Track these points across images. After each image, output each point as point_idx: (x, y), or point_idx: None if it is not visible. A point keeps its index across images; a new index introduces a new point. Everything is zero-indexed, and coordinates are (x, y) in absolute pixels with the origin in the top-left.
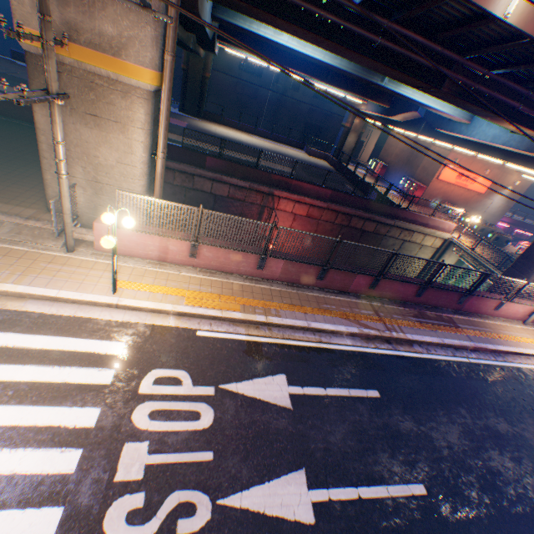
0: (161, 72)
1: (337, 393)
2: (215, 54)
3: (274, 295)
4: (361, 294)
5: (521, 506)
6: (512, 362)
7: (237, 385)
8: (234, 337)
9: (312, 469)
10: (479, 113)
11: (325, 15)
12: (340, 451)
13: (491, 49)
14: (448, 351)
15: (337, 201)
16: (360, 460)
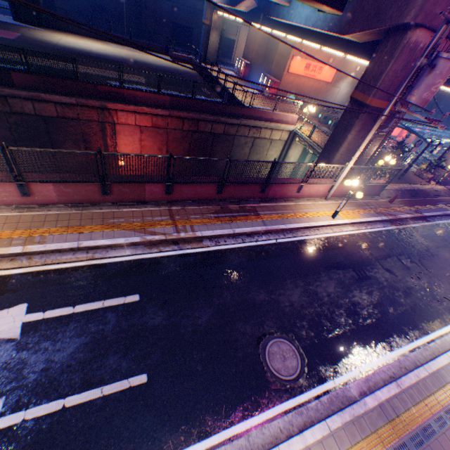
0: None
1: (88, 308)
2: None
3: (48, 221)
4: (163, 201)
5: (243, 364)
6: (301, 236)
7: None
8: None
9: (16, 395)
10: None
11: None
12: (63, 367)
13: None
14: (239, 239)
15: (179, 107)
16: (83, 369)
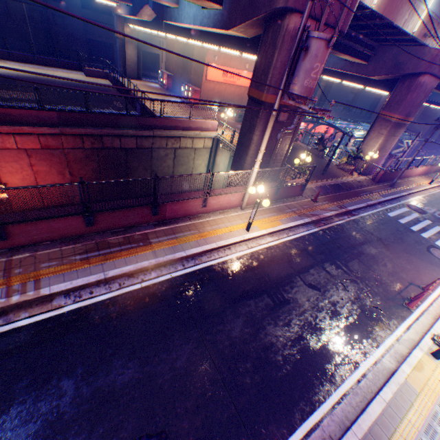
0: None
1: None
2: None
3: None
4: (0, 250)
5: None
6: (206, 262)
7: None
8: None
9: None
10: None
11: None
12: None
13: None
14: (115, 285)
15: (73, 123)
16: None
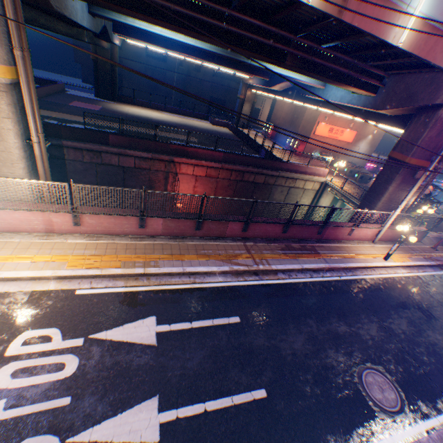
0: (14, 66)
1: (202, 324)
2: (117, 45)
3: (156, 249)
4: (237, 237)
5: (346, 390)
6: (360, 275)
7: (107, 333)
8: (113, 290)
9: (166, 394)
10: (322, 80)
11: (173, 7)
12: (195, 374)
13: (312, 28)
14: (307, 274)
15: (230, 161)
16: (212, 378)
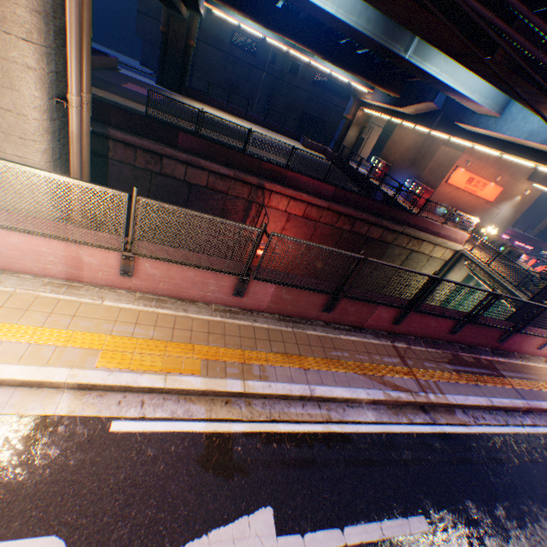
0: None
1: (363, 537)
2: (200, 14)
3: (258, 338)
4: (381, 331)
5: None
6: None
7: None
8: (184, 428)
9: None
10: (527, 98)
11: None
12: None
13: None
14: (499, 417)
15: (340, 200)
16: None
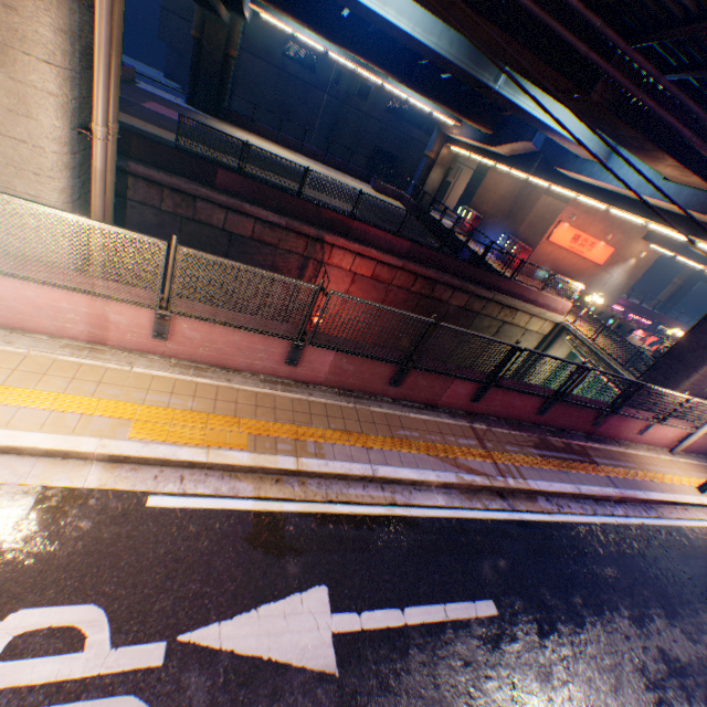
0: None
1: (425, 617)
2: (245, 18)
3: (314, 414)
4: (457, 410)
5: None
6: (669, 518)
7: (221, 630)
8: (230, 505)
9: None
10: (631, 144)
11: None
12: None
13: (680, 31)
14: (586, 506)
15: (417, 259)
16: None
